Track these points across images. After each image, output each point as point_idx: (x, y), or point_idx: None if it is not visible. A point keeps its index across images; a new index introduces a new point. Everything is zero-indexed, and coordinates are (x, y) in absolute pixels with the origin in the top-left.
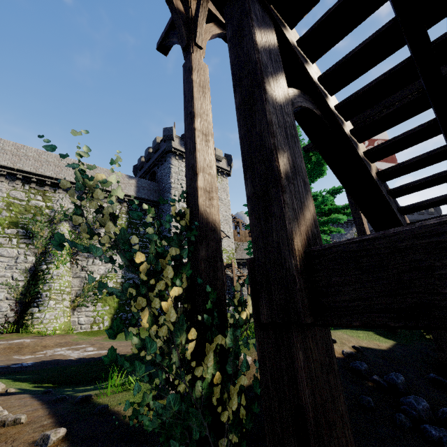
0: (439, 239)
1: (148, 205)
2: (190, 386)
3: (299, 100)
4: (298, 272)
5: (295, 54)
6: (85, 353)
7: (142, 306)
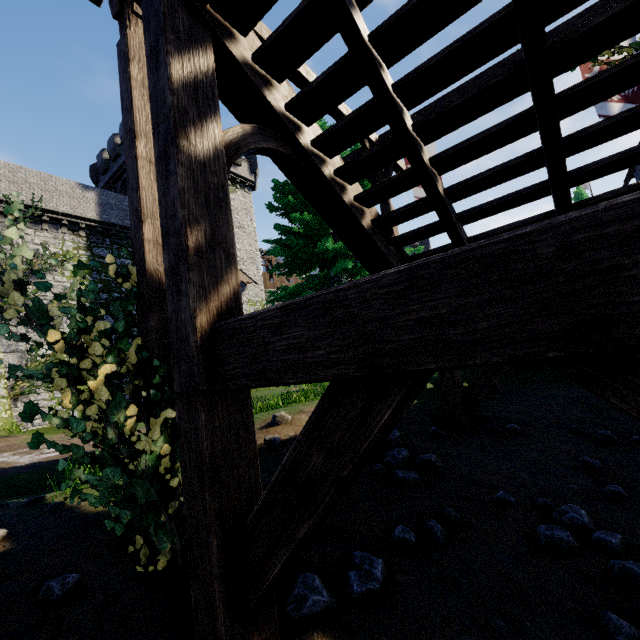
0: (274, 321)
1: (73, 265)
2: (134, 460)
3: (254, 139)
4: (198, 347)
5: (247, 76)
6: (42, 456)
7: (62, 387)
